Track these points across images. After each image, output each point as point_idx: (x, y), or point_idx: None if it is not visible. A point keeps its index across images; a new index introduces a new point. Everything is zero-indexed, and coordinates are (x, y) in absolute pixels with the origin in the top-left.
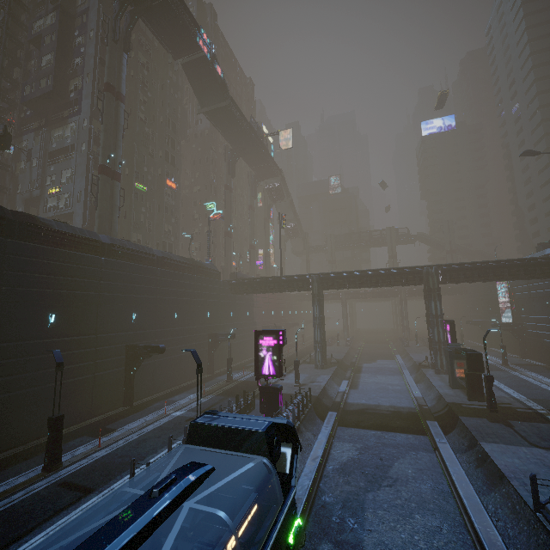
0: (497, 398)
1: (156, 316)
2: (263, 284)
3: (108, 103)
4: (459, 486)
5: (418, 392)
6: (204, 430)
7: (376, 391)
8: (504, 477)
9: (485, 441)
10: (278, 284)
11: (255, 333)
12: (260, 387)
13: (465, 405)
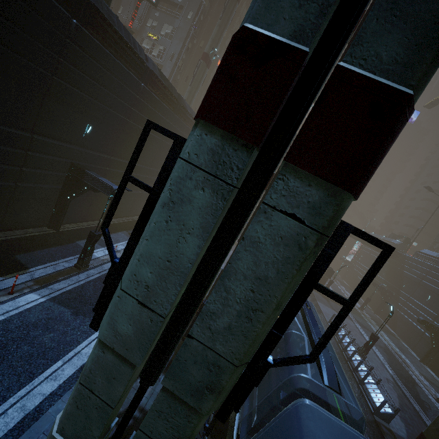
0: None
1: None
2: None
3: (232, 2)
4: None
5: None
6: None
7: None
8: (321, 312)
9: (319, 301)
10: None
11: None
12: None
13: None
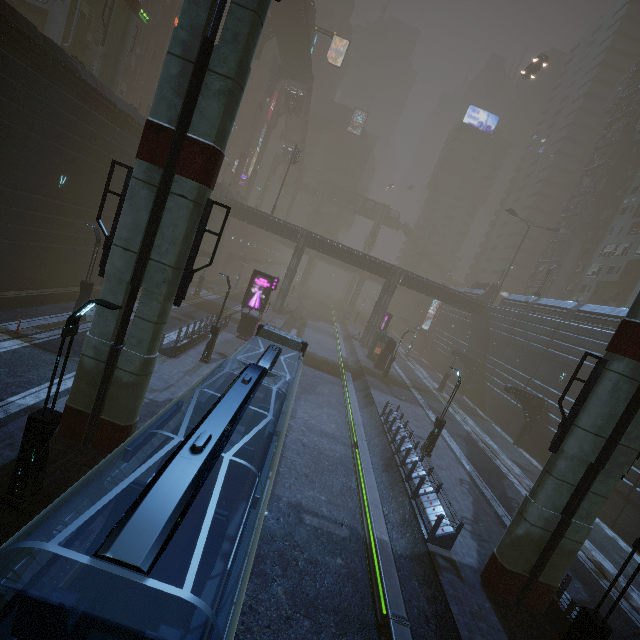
0: (390, 372)
1: None
2: (252, 215)
3: None
4: (351, 402)
5: (345, 354)
6: (270, 334)
7: (316, 344)
8: (374, 403)
9: (373, 388)
10: (267, 223)
11: (254, 272)
12: (244, 314)
13: (371, 370)
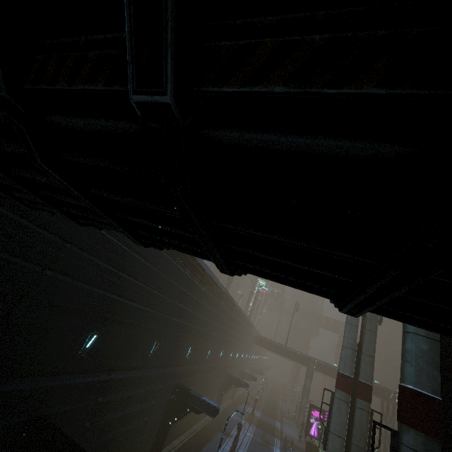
0: None
1: (234, 355)
2: (276, 346)
3: None
4: None
5: None
6: None
7: None
8: None
9: None
10: (287, 352)
11: (310, 405)
12: (307, 441)
13: None
